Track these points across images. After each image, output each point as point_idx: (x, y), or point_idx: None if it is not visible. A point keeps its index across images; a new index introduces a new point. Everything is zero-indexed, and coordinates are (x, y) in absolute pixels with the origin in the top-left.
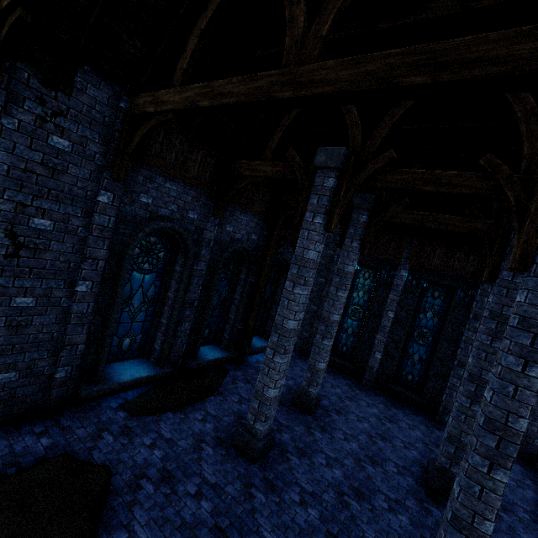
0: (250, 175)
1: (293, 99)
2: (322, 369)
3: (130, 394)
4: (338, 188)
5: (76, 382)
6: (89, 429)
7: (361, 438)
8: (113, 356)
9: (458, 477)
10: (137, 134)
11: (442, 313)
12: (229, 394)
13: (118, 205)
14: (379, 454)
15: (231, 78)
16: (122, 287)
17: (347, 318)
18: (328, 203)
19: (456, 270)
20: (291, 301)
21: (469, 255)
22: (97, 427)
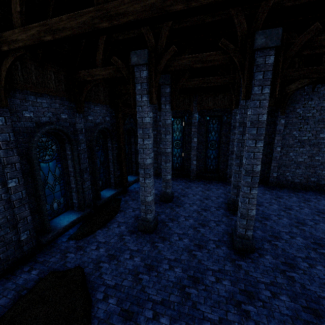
0: (92, 79)
1: (111, 27)
2: (170, 179)
3: (71, 231)
4: (150, 76)
5: (35, 238)
6: (57, 256)
7: (197, 203)
8: (50, 216)
9: (239, 199)
10: (2, 69)
11: (219, 130)
12: (127, 209)
13: (11, 124)
14: (207, 206)
15: (61, 16)
16: (39, 175)
17: (174, 149)
18: (147, 87)
19: (221, 106)
20: (144, 149)
21: (225, 96)
22: (61, 253)
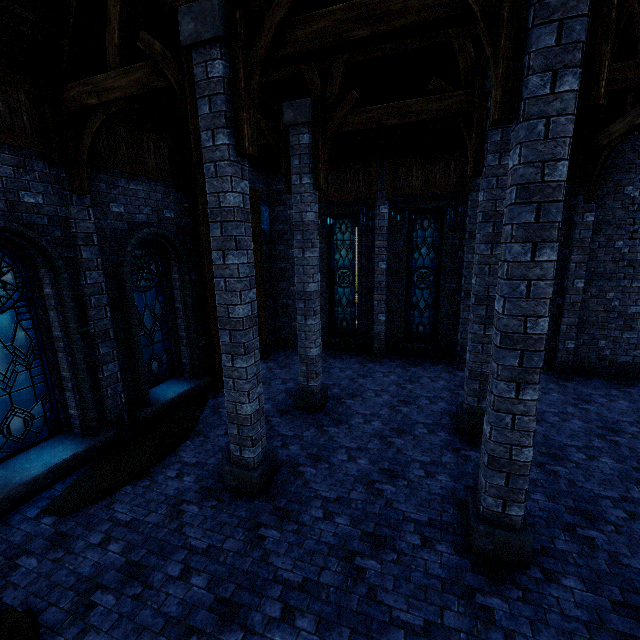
0: (100, 102)
1: None
2: (316, 355)
3: (59, 488)
4: (234, 77)
5: None
6: None
7: (383, 413)
8: (1, 452)
9: (486, 415)
10: None
11: (437, 244)
12: (212, 429)
13: None
14: (405, 421)
15: None
16: None
17: (337, 287)
18: (227, 107)
19: (440, 186)
20: (228, 278)
21: (450, 162)
22: (5, 556)
